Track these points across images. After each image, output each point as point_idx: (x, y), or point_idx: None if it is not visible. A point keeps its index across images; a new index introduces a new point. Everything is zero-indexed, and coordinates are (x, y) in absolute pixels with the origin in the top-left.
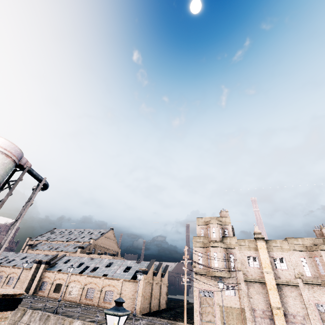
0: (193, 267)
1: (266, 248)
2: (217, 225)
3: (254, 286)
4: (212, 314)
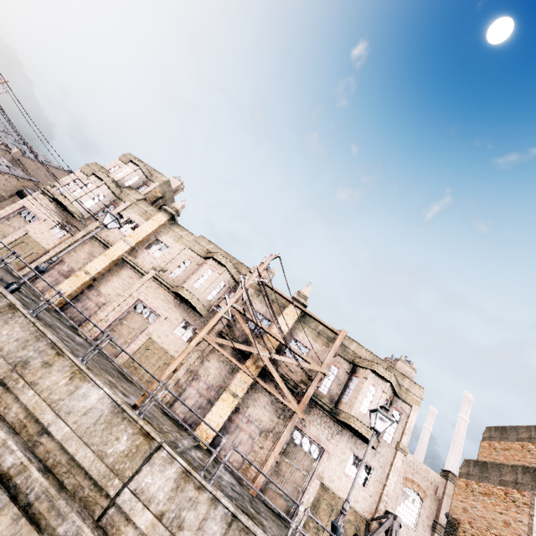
0: (49, 185)
1: (160, 224)
2: (137, 170)
3: (96, 246)
4: (6, 235)
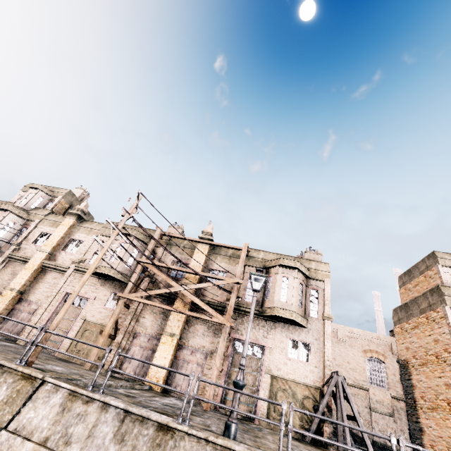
0: None
1: (69, 226)
2: (39, 192)
3: (17, 265)
4: None
